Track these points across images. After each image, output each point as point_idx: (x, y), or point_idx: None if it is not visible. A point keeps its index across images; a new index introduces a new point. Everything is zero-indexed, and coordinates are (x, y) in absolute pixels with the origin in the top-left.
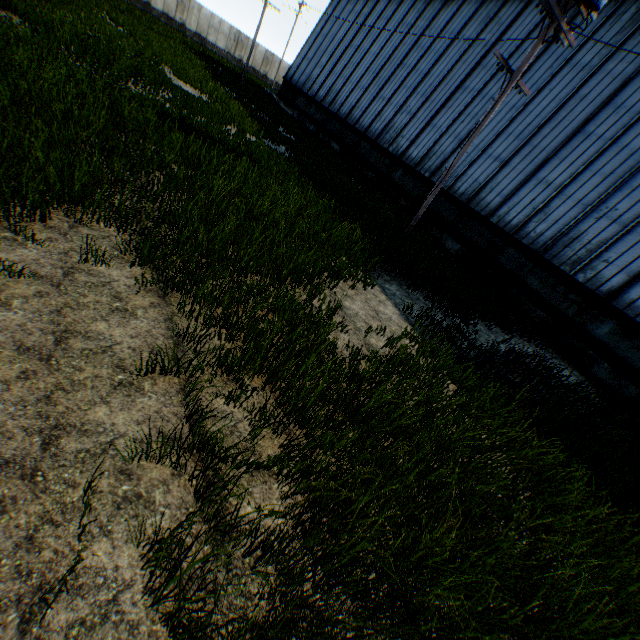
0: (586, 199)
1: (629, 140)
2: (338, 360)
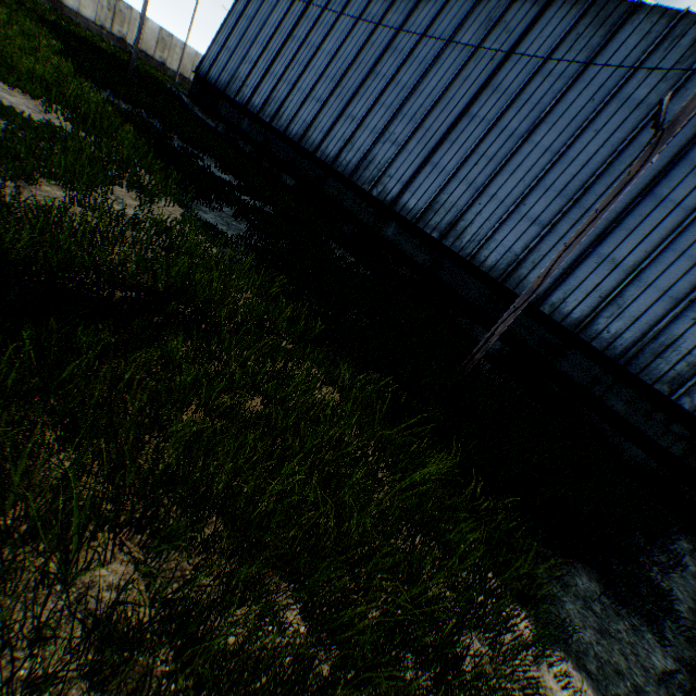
0: (674, 290)
1: None
2: None
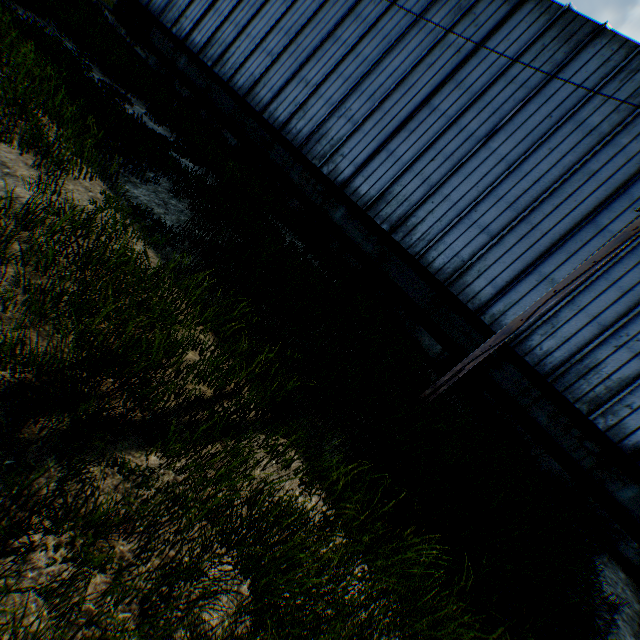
0: (603, 318)
1: None
2: None
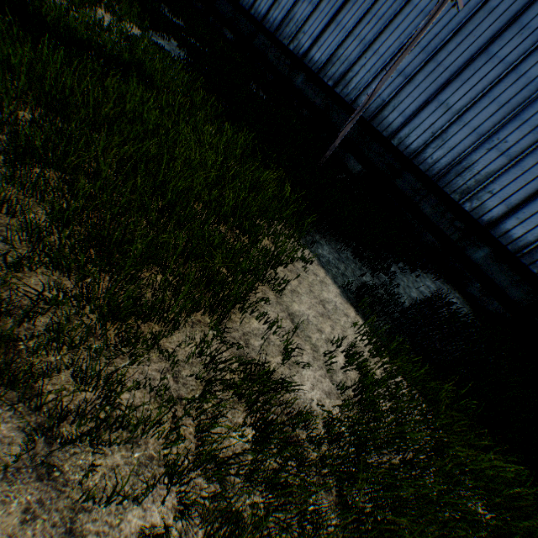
0: (481, 128)
1: (528, 68)
2: (311, 427)
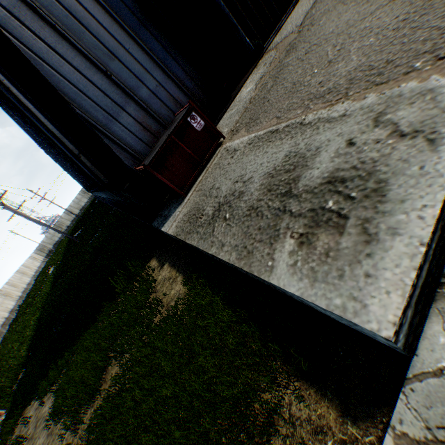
0: None
1: None
2: None
